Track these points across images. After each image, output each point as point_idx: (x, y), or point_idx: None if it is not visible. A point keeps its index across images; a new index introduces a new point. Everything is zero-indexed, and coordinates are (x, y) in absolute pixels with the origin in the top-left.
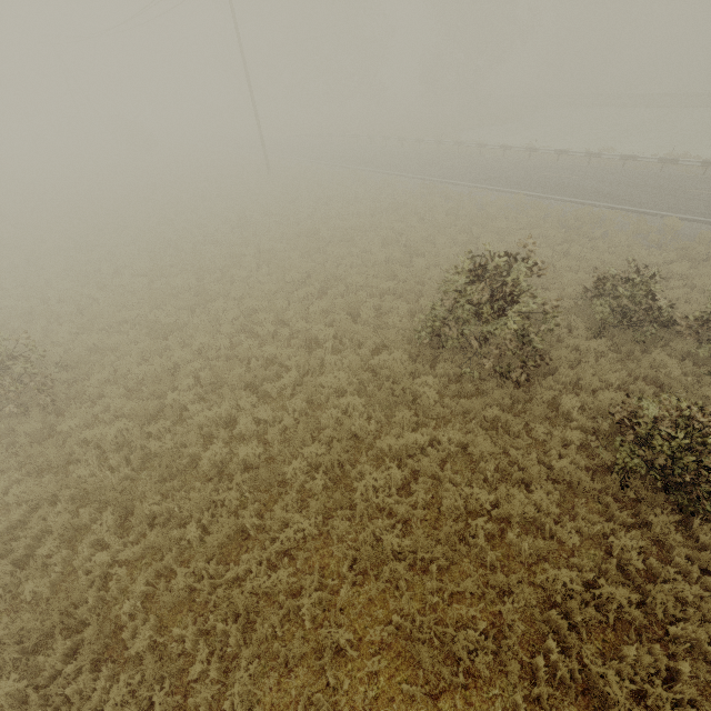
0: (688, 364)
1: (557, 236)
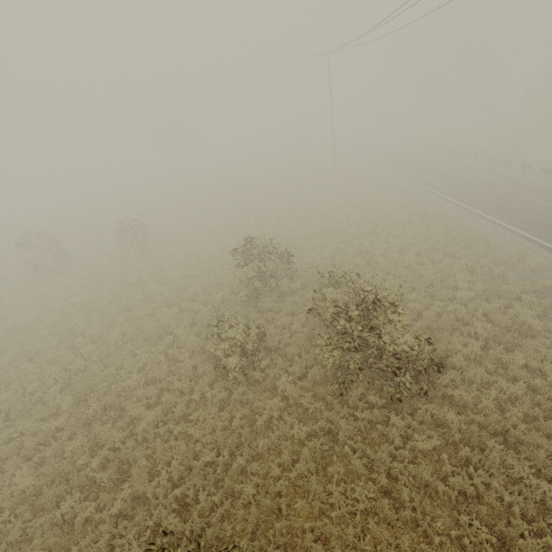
0: None
1: (418, 247)
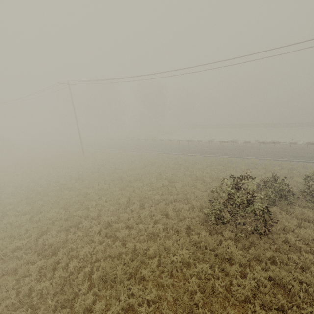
0: (310, 210)
1: (222, 168)
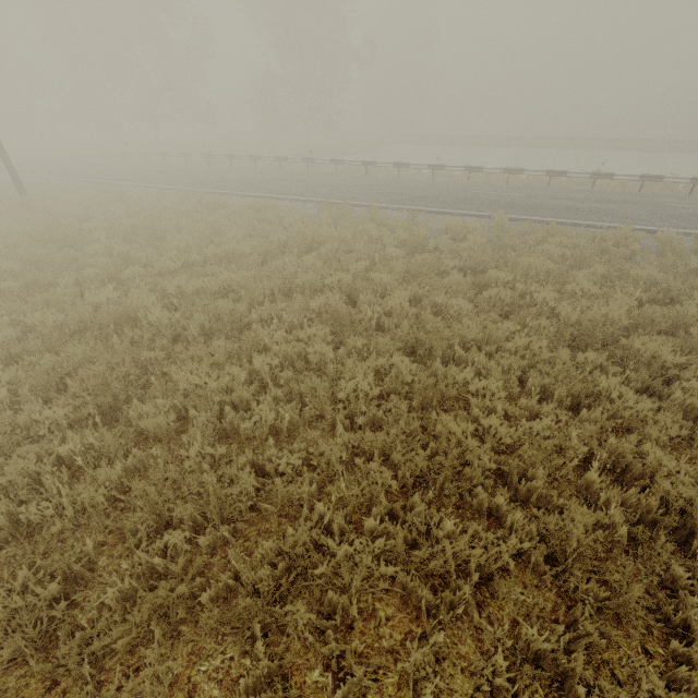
0: None
1: (659, 277)
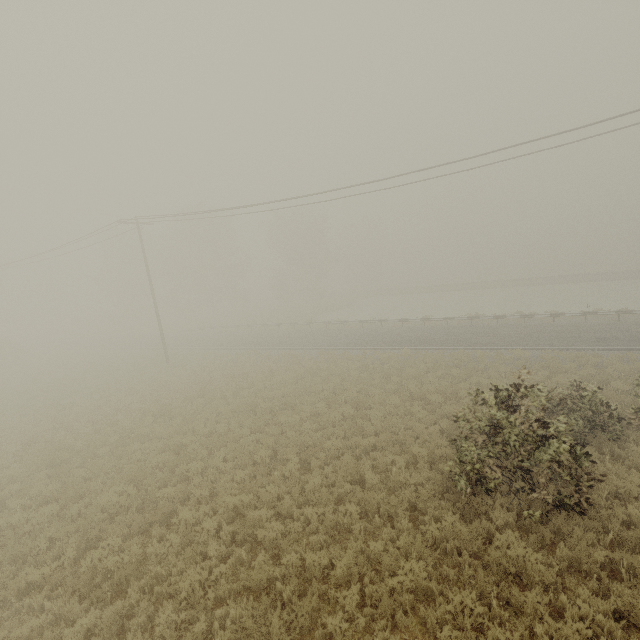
0: None
1: (460, 372)
